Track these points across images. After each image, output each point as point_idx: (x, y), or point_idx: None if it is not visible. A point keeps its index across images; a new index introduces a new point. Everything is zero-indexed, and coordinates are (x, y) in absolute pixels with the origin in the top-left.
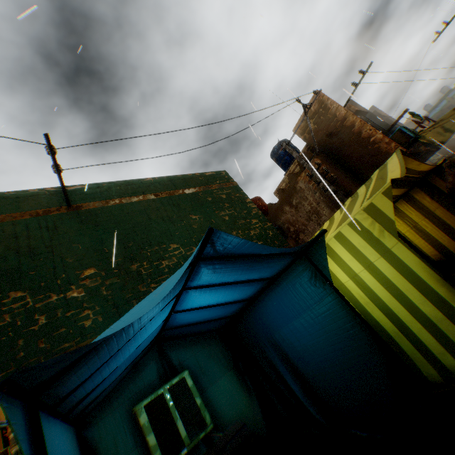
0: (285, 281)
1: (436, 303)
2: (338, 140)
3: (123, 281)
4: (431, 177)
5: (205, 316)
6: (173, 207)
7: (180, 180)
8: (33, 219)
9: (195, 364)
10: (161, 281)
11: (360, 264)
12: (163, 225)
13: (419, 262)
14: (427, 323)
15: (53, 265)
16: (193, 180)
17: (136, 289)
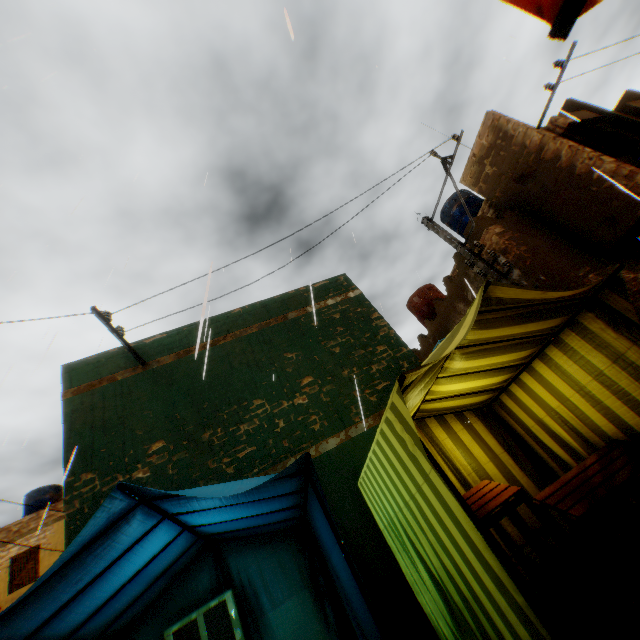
0: (313, 498)
1: (495, 580)
2: (535, 185)
3: (191, 456)
4: (606, 294)
5: (242, 525)
6: (263, 346)
7: (277, 303)
8: (110, 385)
9: (258, 575)
10: (235, 454)
11: (412, 482)
12: (247, 373)
13: (461, 508)
14: (497, 607)
15: (123, 440)
16: (294, 300)
17: (205, 466)
